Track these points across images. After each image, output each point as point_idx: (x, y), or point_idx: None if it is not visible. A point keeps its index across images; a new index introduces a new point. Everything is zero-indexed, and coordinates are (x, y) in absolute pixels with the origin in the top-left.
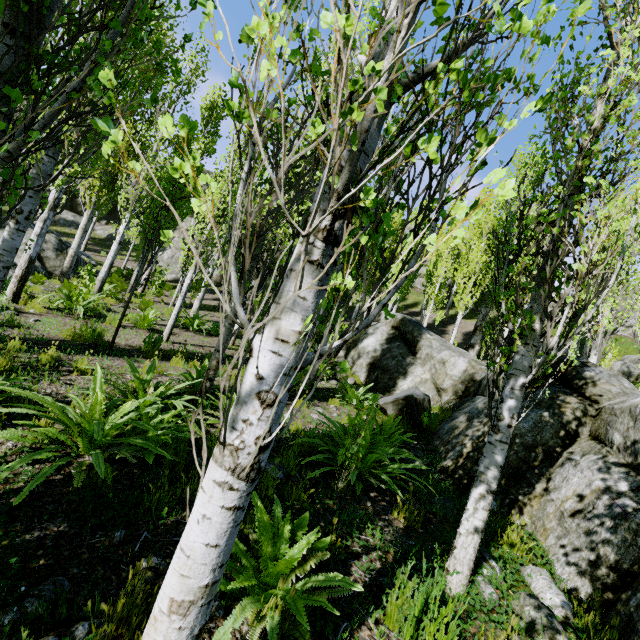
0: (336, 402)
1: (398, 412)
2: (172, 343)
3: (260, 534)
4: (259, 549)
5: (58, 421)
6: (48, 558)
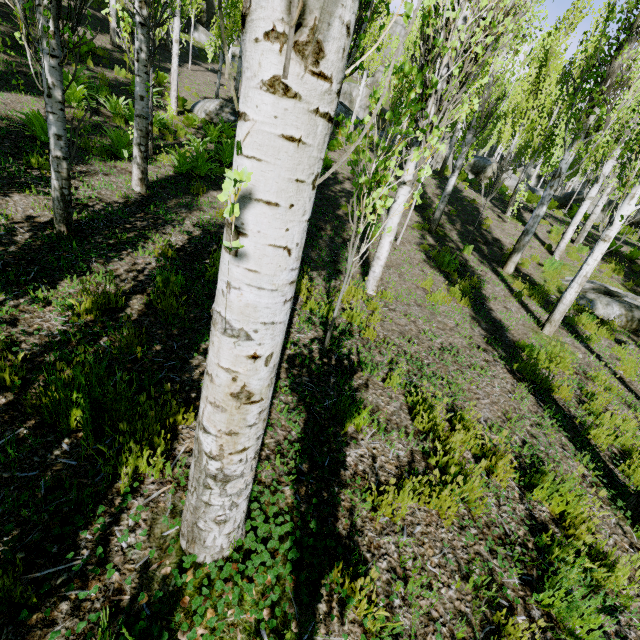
0: None
1: None
2: None
3: None
4: None
5: None
6: None
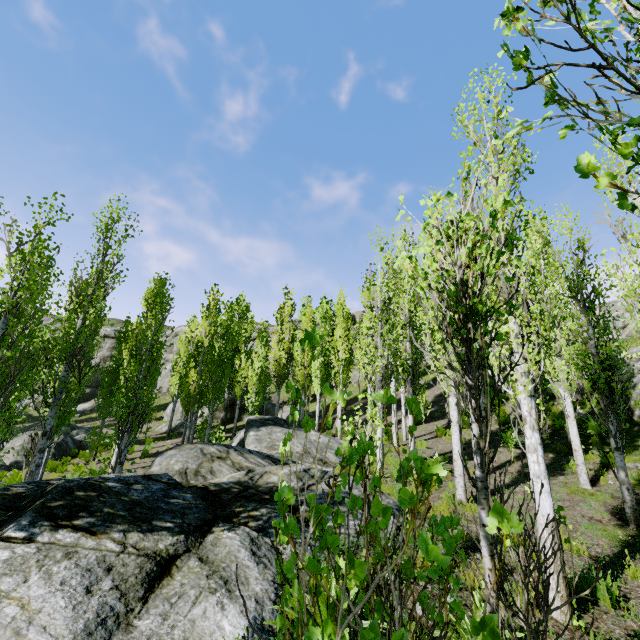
0: None
1: None
2: None
3: None
4: None
5: None
6: None
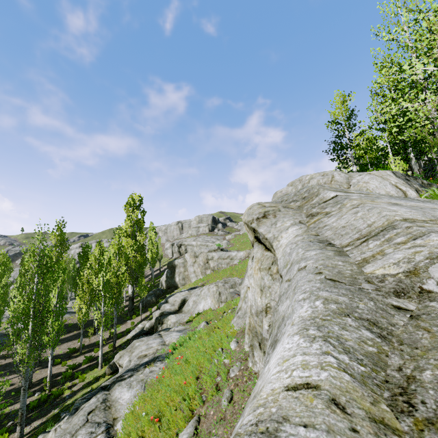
0: None
1: None
2: None
3: None
4: None
5: None
6: None
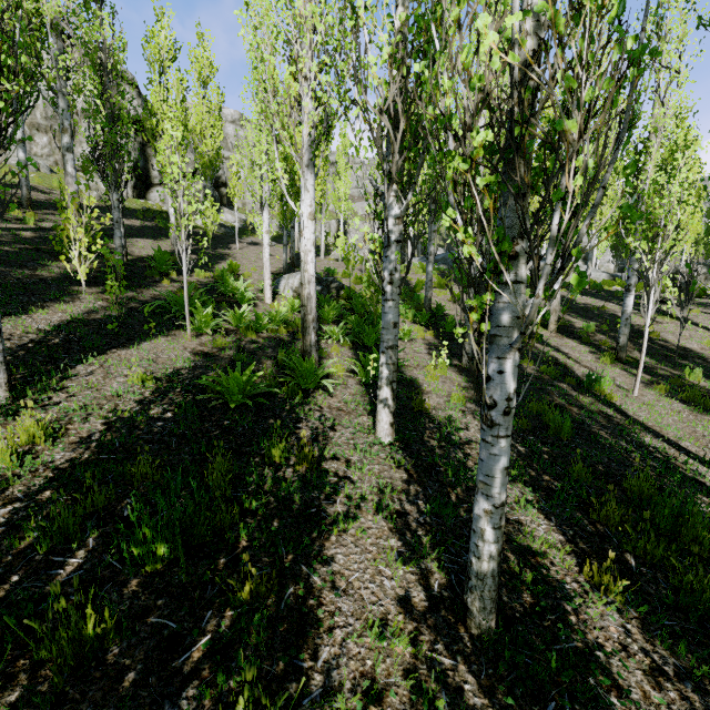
0: None
1: None
2: None
3: None
4: None
5: None
6: None
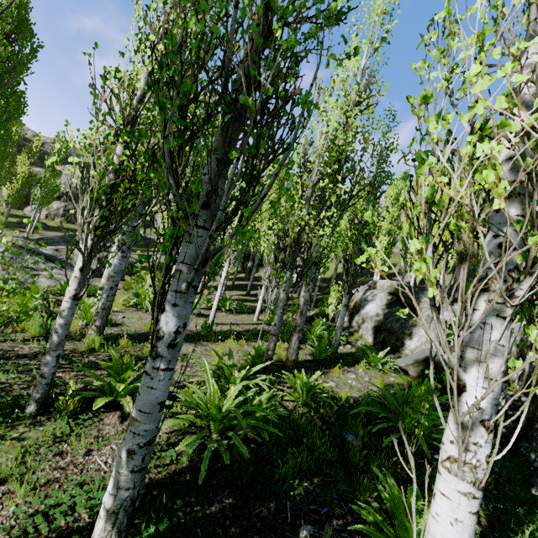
0: (362, 367)
1: (420, 373)
2: (221, 326)
3: (389, 505)
4: (405, 522)
5: (193, 408)
6: (235, 527)
